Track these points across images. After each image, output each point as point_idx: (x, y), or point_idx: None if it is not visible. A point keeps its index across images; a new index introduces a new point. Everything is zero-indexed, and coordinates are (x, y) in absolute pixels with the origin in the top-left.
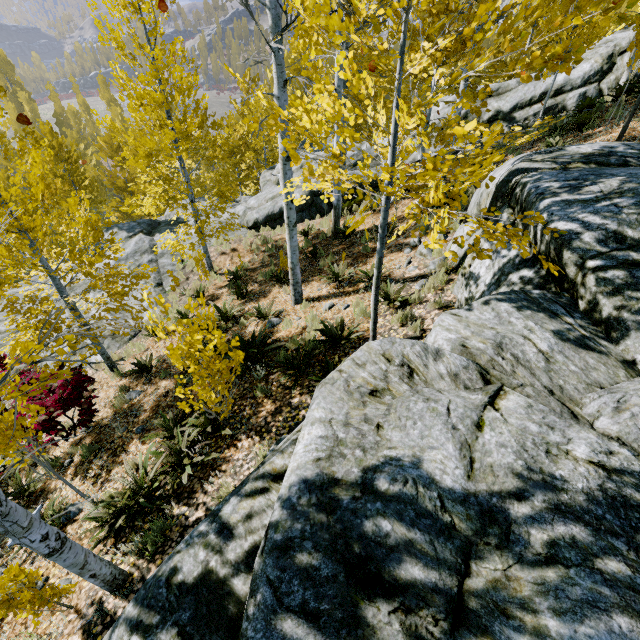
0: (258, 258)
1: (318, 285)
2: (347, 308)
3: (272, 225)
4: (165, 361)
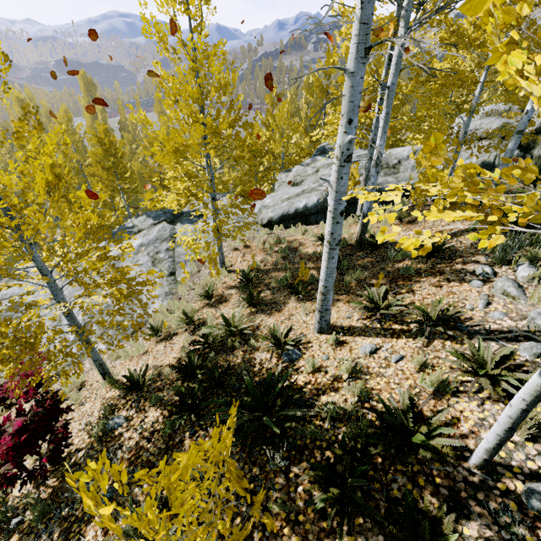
0: (271, 259)
1: (347, 309)
2: (400, 361)
3: (285, 224)
4: (160, 376)
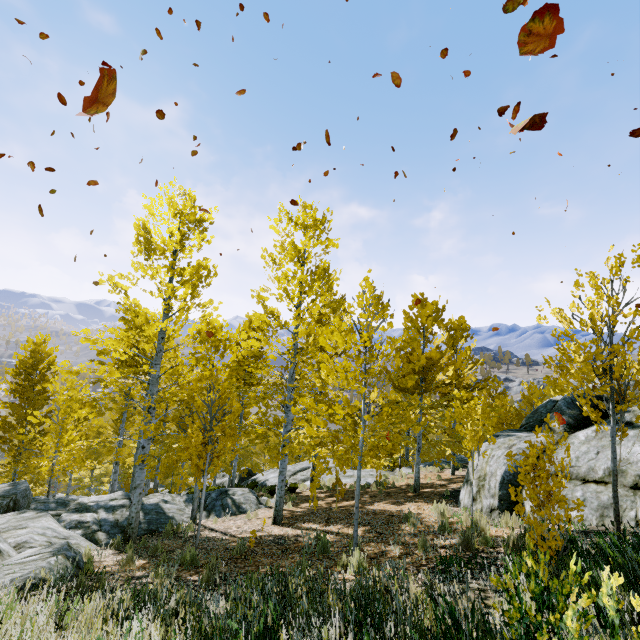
0: None
1: None
2: None
3: None
4: None
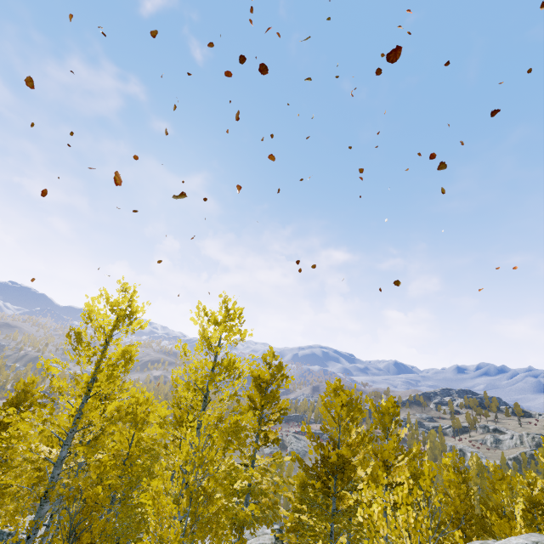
0: None
1: None
2: None
3: None
4: None
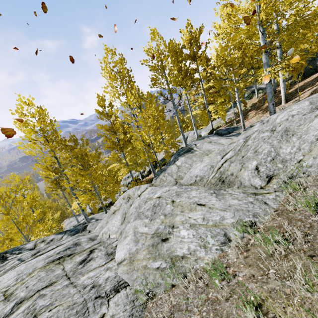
0: None
1: None
2: None
3: None
4: None
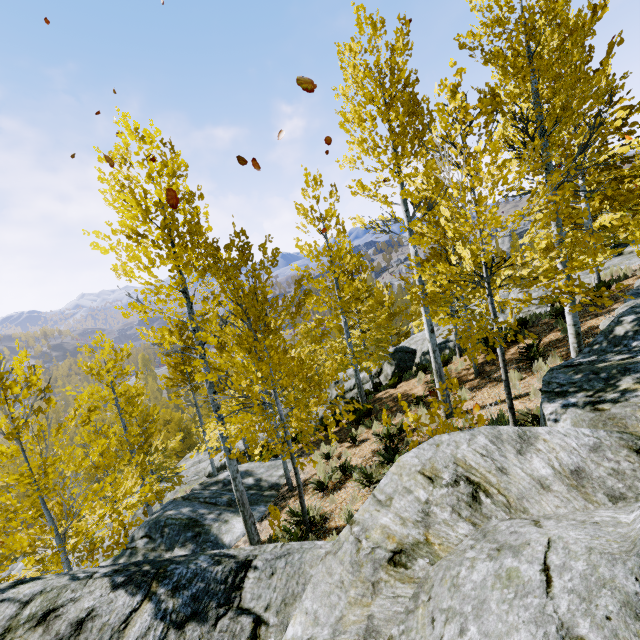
0: None
1: None
2: None
3: None
4: None
